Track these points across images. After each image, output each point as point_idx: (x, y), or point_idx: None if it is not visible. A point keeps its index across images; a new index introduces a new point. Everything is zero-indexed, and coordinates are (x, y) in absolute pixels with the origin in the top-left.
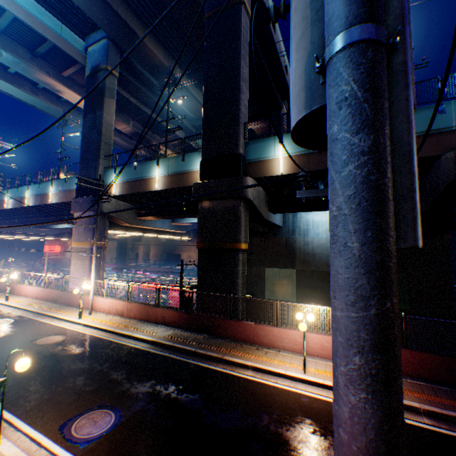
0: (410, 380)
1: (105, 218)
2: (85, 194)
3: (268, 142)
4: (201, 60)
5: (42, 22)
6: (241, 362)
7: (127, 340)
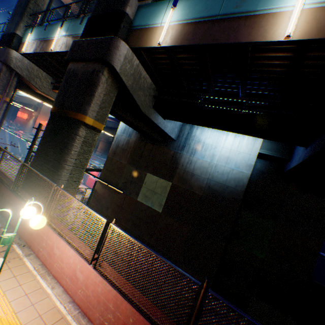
0: None
1: (12, 74)
2: (2, 45)
3: (161, 6)
4: None
5: None
6: None
7: None
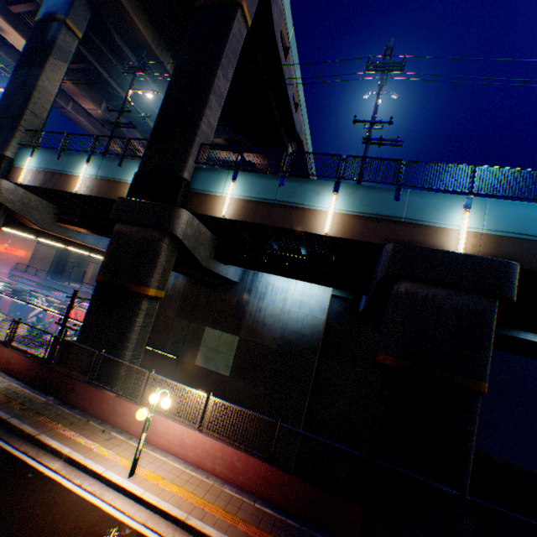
0: (259, 504)
1: (0, 210)
2: None
3: (221, 174)
4: None
5: None
6: (57, 447)
7: None
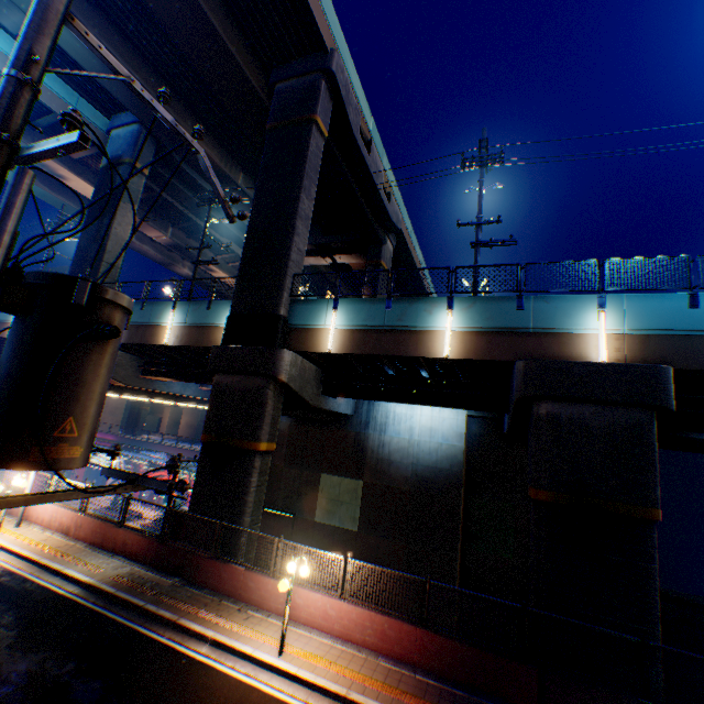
0: (421, 676)
1: None
2: None
3: (320, 304)
4: None
5: (49, 88)
6: (200, 630)
7: (51, 578)
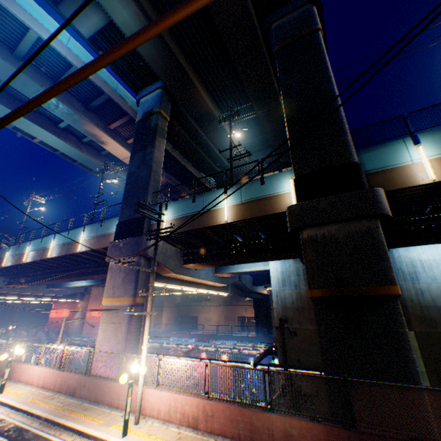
0: None
1: (150, 264)
2: (127, 235)
3: (393, 146)
4: (246, 108)
5: (102, 78)
6: None
7: None
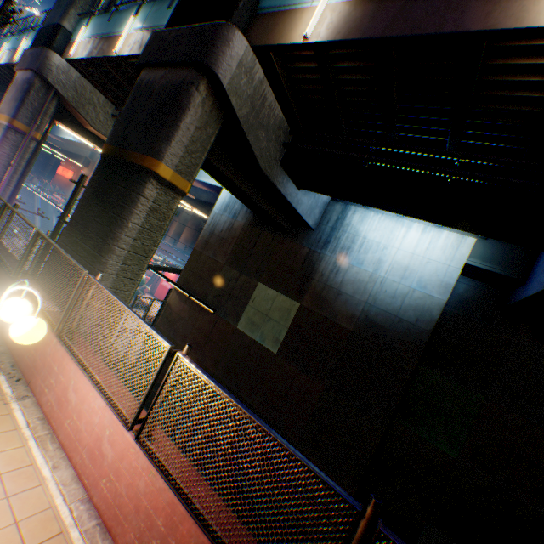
0: None
1: (49, 93)
2: (38, 45)
3: None
4: None
5: None
6: None
7: None
